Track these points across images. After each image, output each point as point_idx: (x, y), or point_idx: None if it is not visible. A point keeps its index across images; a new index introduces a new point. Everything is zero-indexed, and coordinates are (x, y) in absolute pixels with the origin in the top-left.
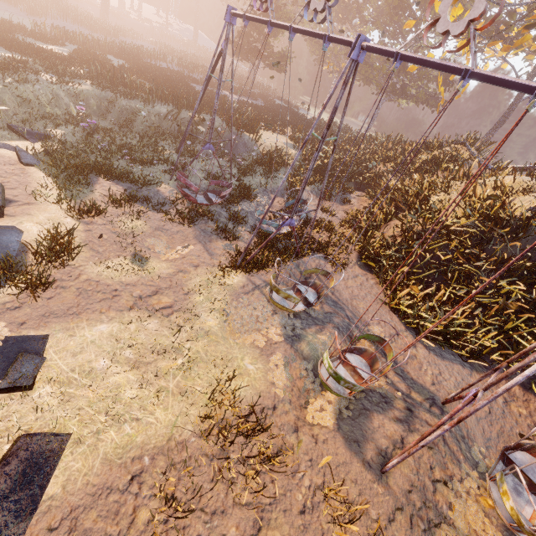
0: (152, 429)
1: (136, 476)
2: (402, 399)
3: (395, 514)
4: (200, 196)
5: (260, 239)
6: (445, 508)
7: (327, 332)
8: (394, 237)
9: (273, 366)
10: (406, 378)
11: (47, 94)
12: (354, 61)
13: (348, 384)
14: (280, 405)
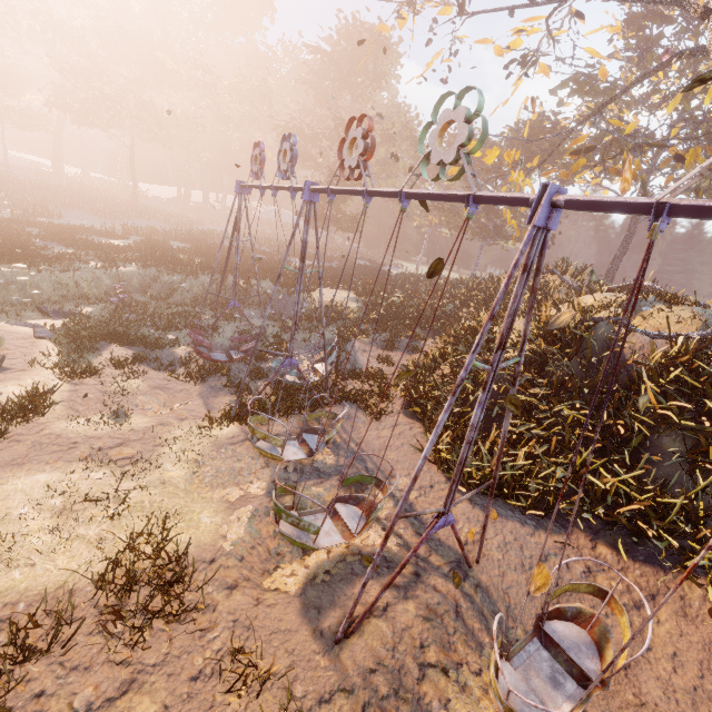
0: (45, 575)
1: (1, 622)
2: (414, 562)
3: (335, 695)
4: (221, 354)
5: (279, 391)
6: (437, 706)
7: (327, 484)
8: (444, 375)
9: (234, 518)
10: (431, 539)
11: (88, 278)
12: (309, 202)
13: (292, 518)
14: (221, 559)
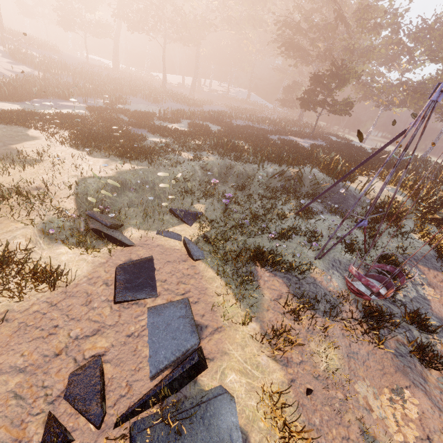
0: None
1: None
2: None
3: None
4: (358, 282)
5: None
6: None
7: None
8: None
9: None
10: None
11: (188, 171)
12: None
13: None
14: None
